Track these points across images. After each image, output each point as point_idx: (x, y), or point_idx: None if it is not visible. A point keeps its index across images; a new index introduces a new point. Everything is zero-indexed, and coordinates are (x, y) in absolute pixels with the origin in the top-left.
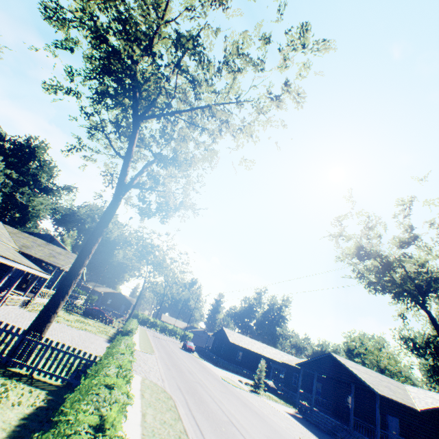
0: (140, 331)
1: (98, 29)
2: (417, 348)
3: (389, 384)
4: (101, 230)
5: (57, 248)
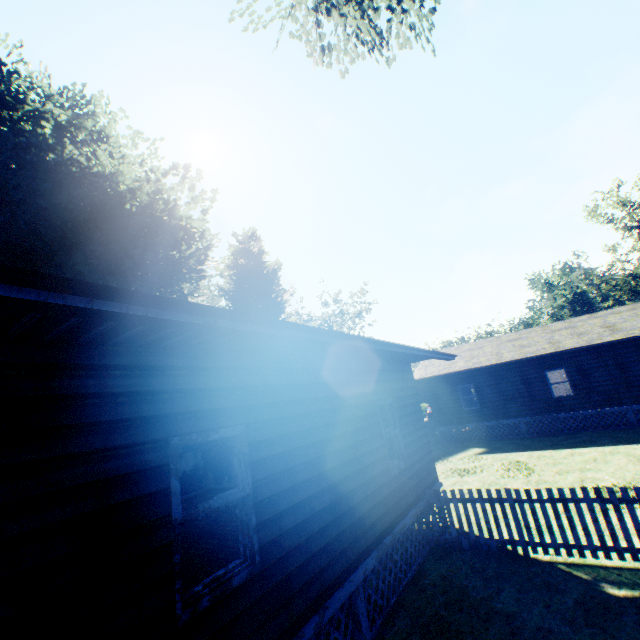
0: None
1: None
2: None
3: None
4: None
5: None
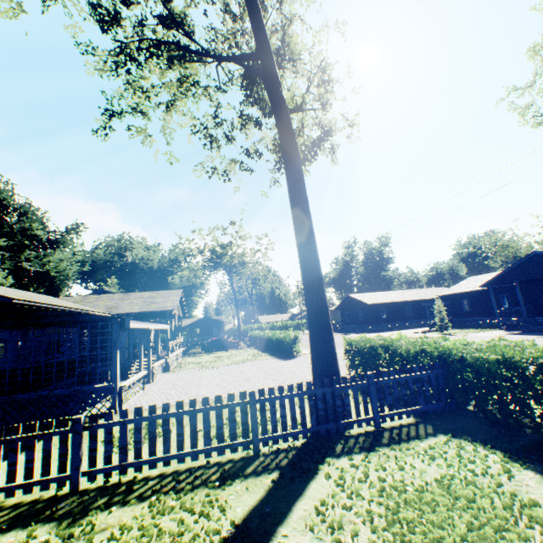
0: None
1: None
2: None
3: None
4: (304, 195)
5: (141, 294)
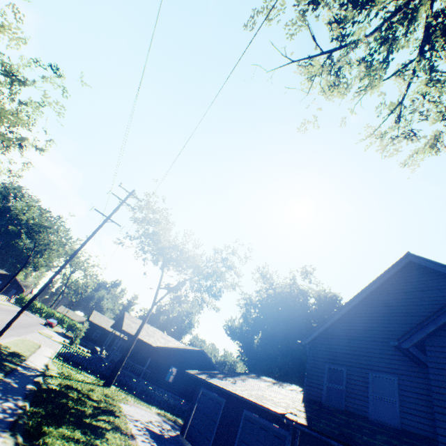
0: (1, 302)
1: None
2: (232, 332)
3: (159, 337)
4: None
5: None
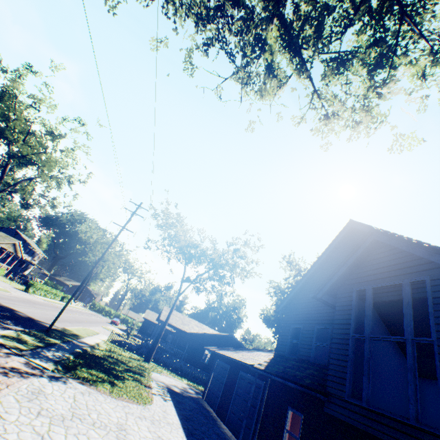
0: (78, 307)
1: None
2: (267, 320)
3: (194, 325)
4: None
5: (1, 233)
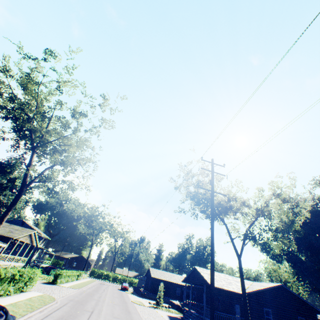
0: (88, 280)
1: (10, 111)
2: (274, 255)
3: (233, 281)
4: (11, 208)
5: (16, 227)
